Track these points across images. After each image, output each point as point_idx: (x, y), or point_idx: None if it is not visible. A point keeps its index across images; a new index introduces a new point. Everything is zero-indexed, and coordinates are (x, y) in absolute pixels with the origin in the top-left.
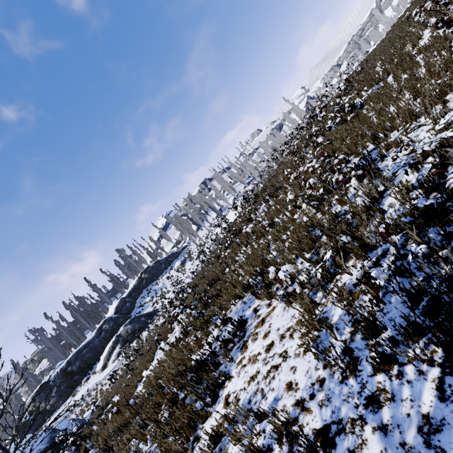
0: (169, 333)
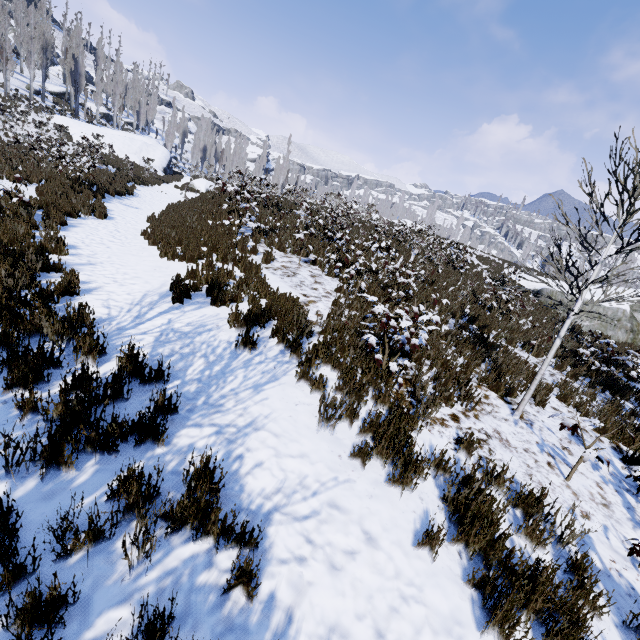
0: (256, 255)
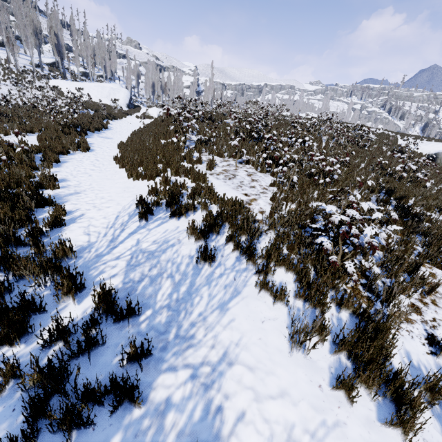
0: (201, 164)
